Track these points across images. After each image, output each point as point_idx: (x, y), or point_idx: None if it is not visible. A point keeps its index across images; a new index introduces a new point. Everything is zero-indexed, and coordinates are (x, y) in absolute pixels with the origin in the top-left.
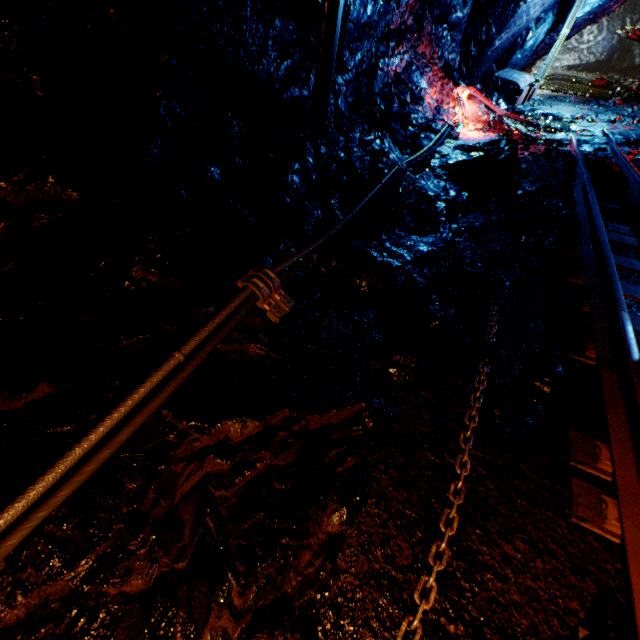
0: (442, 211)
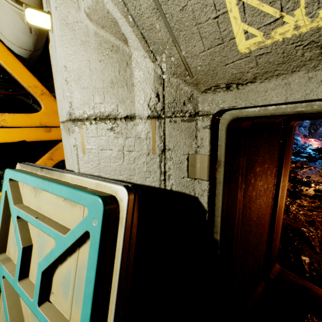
0: (312, 153)
